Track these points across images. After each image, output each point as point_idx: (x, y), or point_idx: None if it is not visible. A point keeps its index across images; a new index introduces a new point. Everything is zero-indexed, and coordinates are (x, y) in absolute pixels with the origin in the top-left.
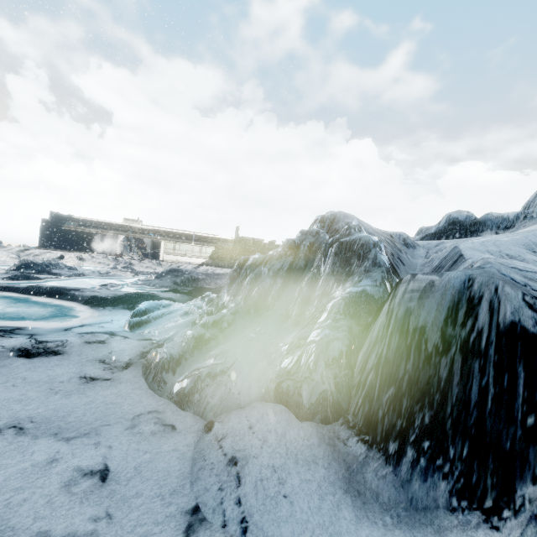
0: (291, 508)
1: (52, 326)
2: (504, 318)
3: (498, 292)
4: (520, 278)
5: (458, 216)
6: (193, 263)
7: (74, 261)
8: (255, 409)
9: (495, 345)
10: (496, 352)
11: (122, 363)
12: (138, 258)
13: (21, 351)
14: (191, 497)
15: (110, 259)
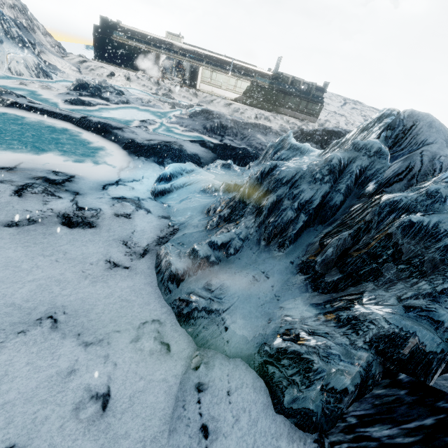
0: None
1: (95, 177)
2: None
3: None
4: None
5: None
6: (226, 98)
7: (122, 81)
8: (237, 370)
9: None
10: None
11: (141, 249)
12: (177, 85)
13: (64, 218)
14: None
15: (152, 82)
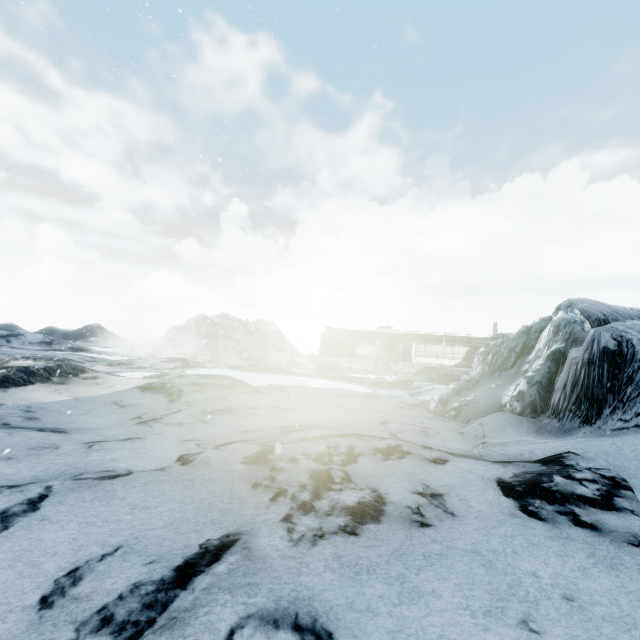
0: (505, 433)
1: None
2: (601, 345)
3: (600, 335)
4: (622, 328)
5: None
6: (445, 365)
7: (345, 364)
8: (493, 414)
9: (598, 358)
10: (598, 361)
11: (413, 404)
12: (393, 361)
13: (362, 395)
14: (460, 431)
15: (370, 362)
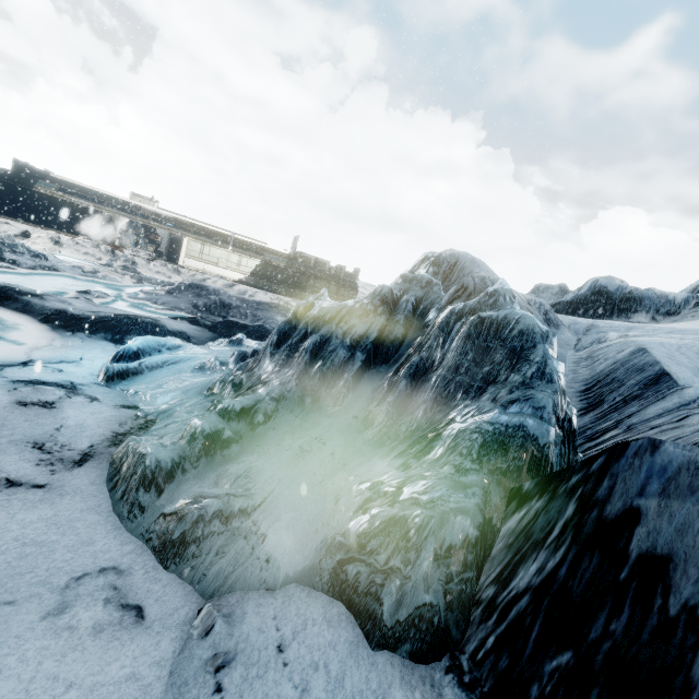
0: None
1: None
2: None
3: None
4: None
5: (608, 284)
6: (226, 278)
7: (45, 244)
8: (293, 603)
9: None
10: None
11: (75, 454)
12: (147, 257)
13: None
14: None
15: (103, 251)
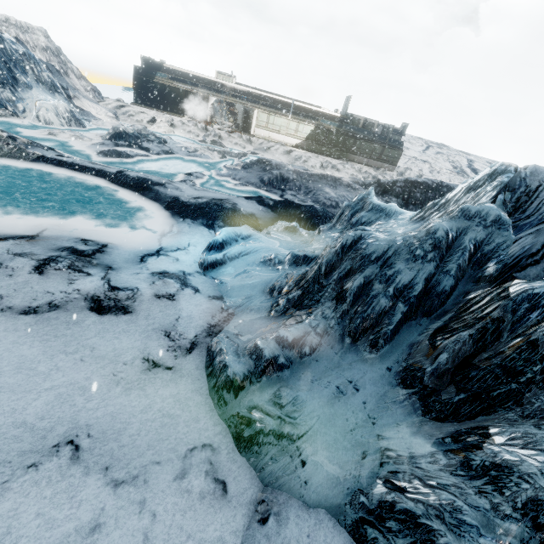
0: None
1: (132, 246)
2: None
3: None
4: None
5: None
6: (286, 144)
7: (165, 127)
8: (322, 529)
9: None
10: None
11: (187, 342)
12: (228, 130)
13: (93, 302)
14: None
15: (199, 128)
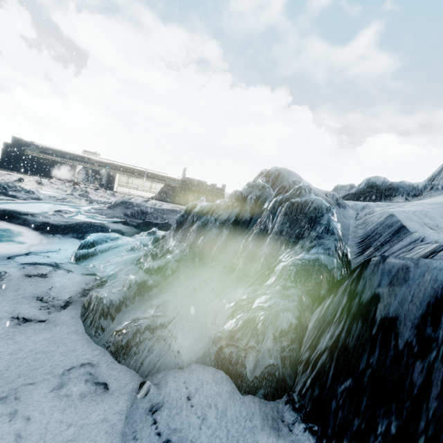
0: None
1: None
2: None
3: None
4: None
5: (376, 180)
6: (143, 197)
7: (33, 185)
8: (194, 374)
9: None
10: None
11: (61, 302)
12: (94, 188)
13: None
14: None
15: (67, 186)
